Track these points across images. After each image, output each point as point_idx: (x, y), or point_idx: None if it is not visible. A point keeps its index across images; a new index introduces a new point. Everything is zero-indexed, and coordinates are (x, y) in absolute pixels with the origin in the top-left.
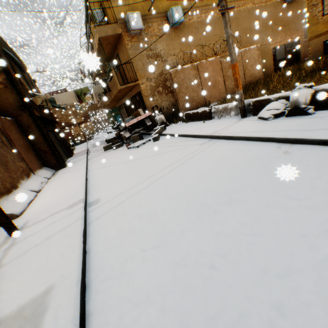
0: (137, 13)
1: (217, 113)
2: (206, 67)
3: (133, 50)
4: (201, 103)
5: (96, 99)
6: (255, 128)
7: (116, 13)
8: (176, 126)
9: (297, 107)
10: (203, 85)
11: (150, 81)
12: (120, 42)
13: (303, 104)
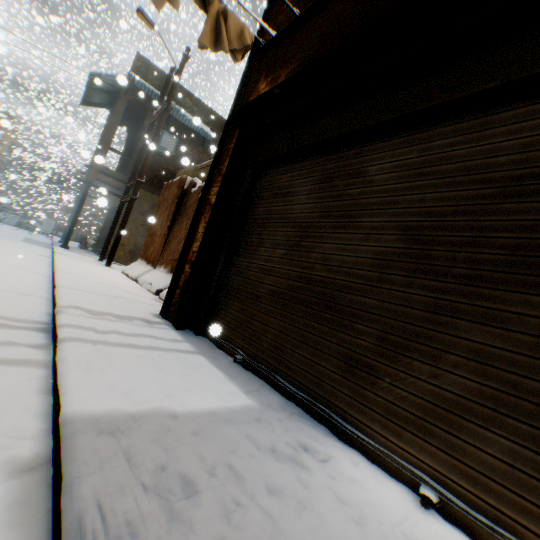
0: None
1: None
2: None
3: None
4: None
5: None
6: None
7: None
8: None
9: None
10: None
11: None
12: None
13: None
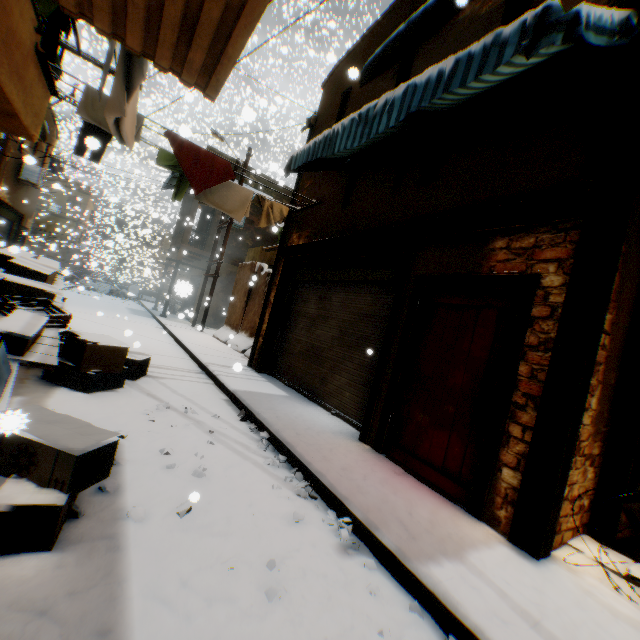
0: None
1: None
2: None
3: None
4: None
5: None
6: None
7: None
8: None
9: None
10: None
11: None
12: None
13: None
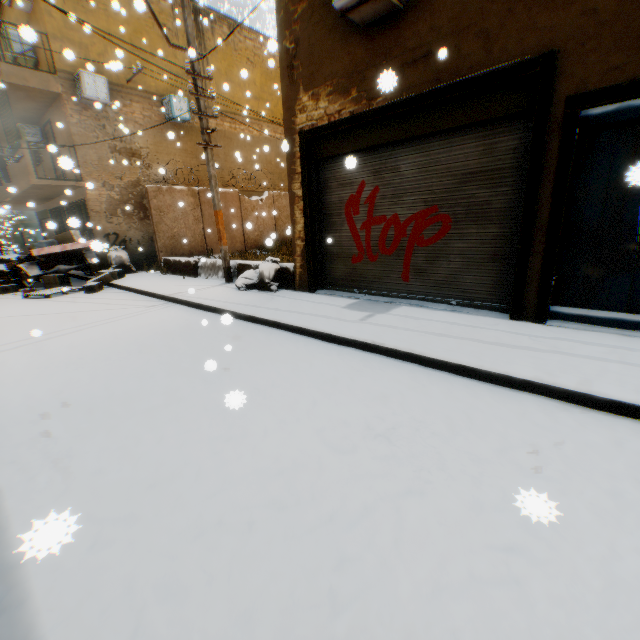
0: (102, 77)
1: (204, 268)
2: None
3: (83, 129)
4: (199, 249)
5: None
6: (217, 296)
7: (58, 59)
8: (144, 276)
9: (263, 281)
10: (206, 223)
11: (112, 189)
12: (58, 104)
13: (267, 279)
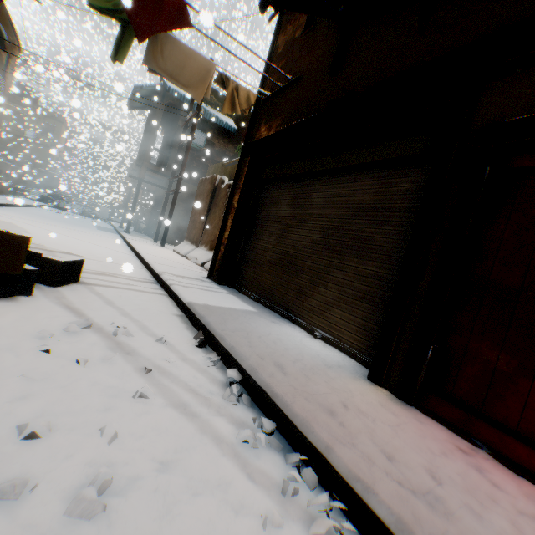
0: None
1: None
2: None
3: None
4: None
5: None
6: None
7: None
8: None
9: None
10: None
11: None
12: None
13: None
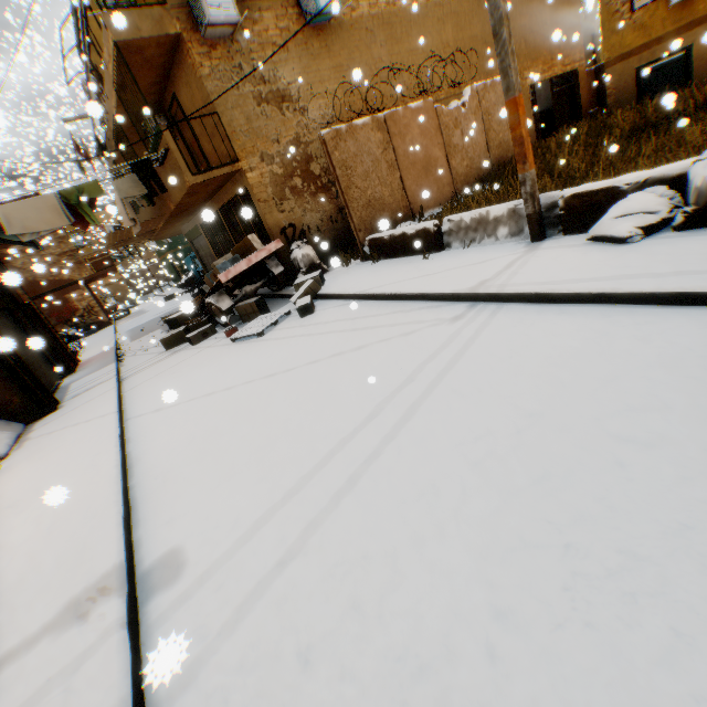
0: None
1: (457, 232)
2: (405, 125)
3: (218, 81)
4: (401, 212)
5: (126, 216)
6: (611, 268)
7: None
8: (350, 272)
9: None
10: (402, 168)
11: (271, 162)
12: (178, 60)
13: None
